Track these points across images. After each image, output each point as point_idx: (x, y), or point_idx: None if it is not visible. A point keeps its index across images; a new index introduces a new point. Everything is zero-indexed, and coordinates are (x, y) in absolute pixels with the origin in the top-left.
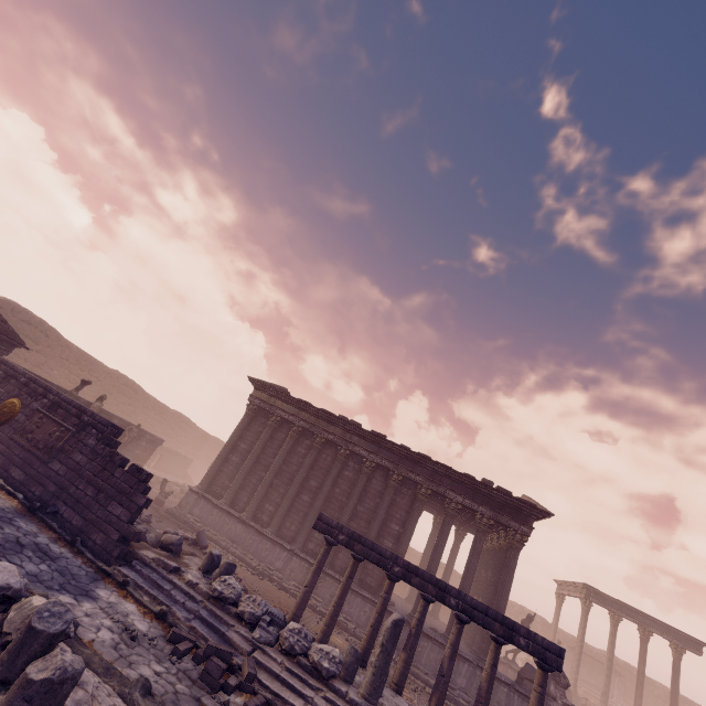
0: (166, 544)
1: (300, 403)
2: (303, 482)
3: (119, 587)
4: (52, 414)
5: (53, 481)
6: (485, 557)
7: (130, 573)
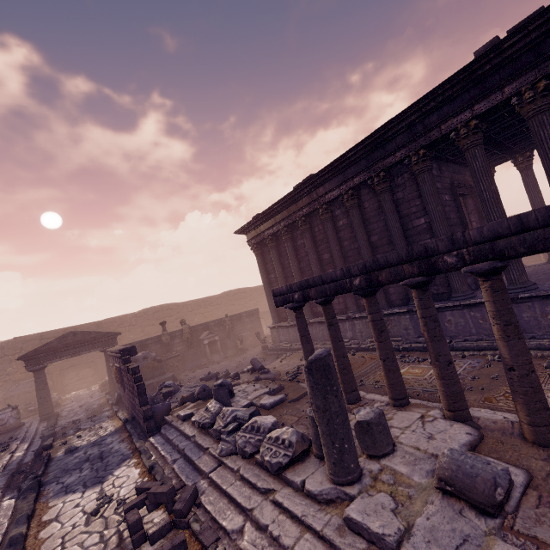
0: (197, 396)
1: (266, 213)
2: (320, 262)
3: (140, 457)
4: (117, 364)
5: (129, 400)
6: None
7: (155, 439)
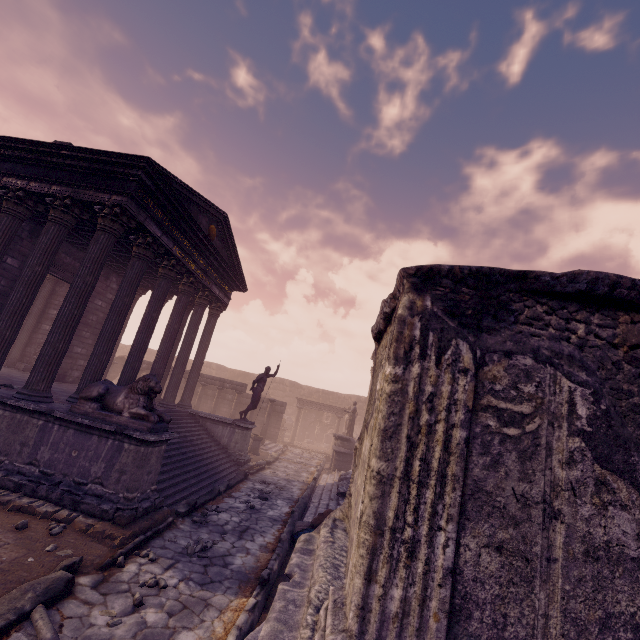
0: None
1: None
2: None
3: None
4: None
5: None
6: (175, 303)
7: None
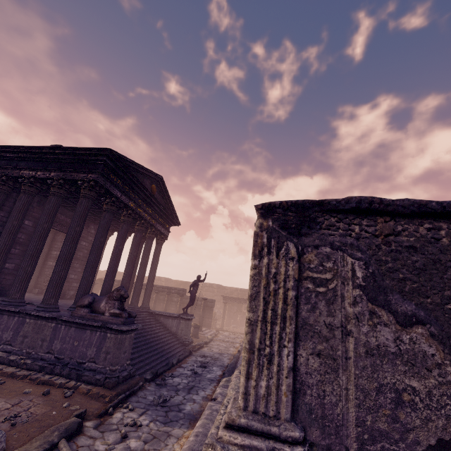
0: None
1: None
2: None
3: None
4: None
5: None
6: (133, 238)
7: None
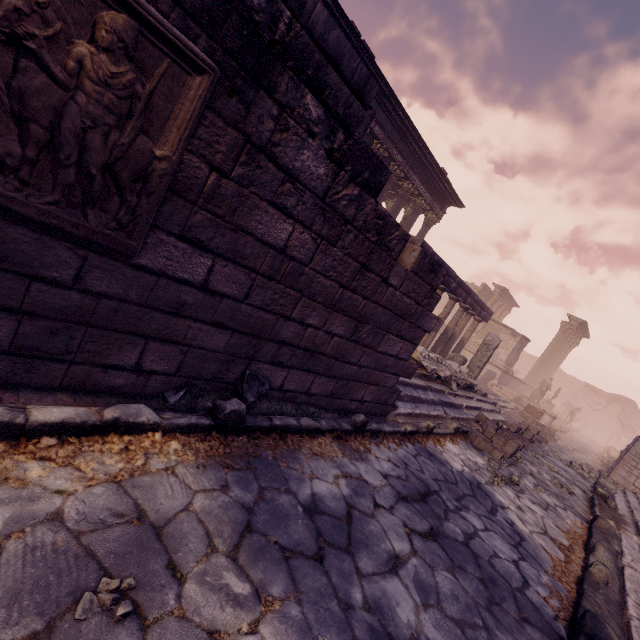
0: None
1: None
2: None
3: (426, 436)
4: None
5: (206, 320)
6: None
7: (401, 407)
